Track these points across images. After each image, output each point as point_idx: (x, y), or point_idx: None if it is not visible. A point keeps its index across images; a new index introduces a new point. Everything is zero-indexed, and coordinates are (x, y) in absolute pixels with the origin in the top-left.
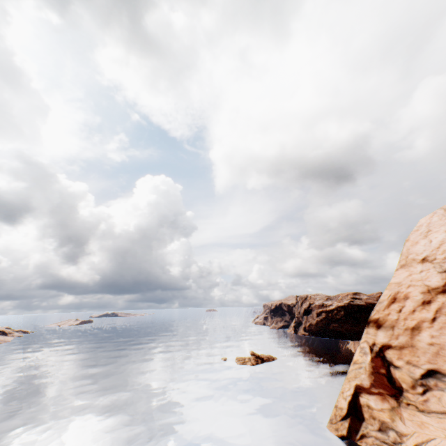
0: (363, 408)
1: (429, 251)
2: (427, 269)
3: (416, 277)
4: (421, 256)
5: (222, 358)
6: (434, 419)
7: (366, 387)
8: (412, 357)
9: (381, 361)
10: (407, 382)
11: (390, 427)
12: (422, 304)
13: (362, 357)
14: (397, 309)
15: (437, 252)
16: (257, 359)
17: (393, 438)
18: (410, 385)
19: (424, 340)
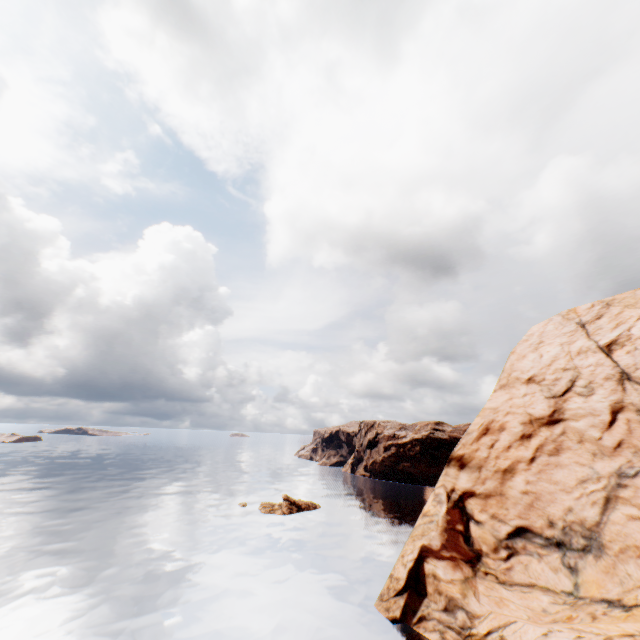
0: (427, 578)
1: (538, 369)
2: (533, 392)
3: (518, 402)
4: (527, 374)
5: (240, 503)
6: (517, 594)
7: (436, 549)
8: (499, 510)
9: (459, 513)
10: (489, 543)
11: (460, 606)
12: (521, 439)
13: (436, 508)
14: (489, 443)
15: (547, 371)
16: (292, 506)
17: (462, 621)
18: (492, 548)
19: (518, 487)
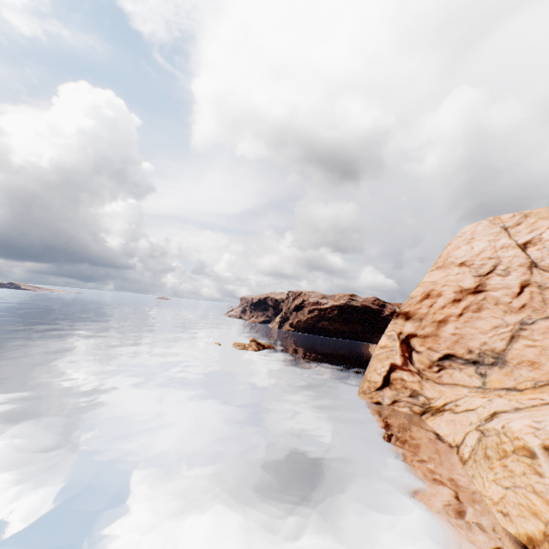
0: (396, 381)
1: (469, 257)
2: (463, 272)
3: (452, 279)
4: (460, 260)
5: (216, 343)
6: (448, 389)
7: (399, 365)
8: (433, 345)
9: (406, 347)
10: (425, 363)
11: (420, 394)
12: (453, 302)
13: (393, 343)
14: (429, 304)
15: (476, 259)
16: (259, 345)
17: (422, 401)
18: (427, 366)
19: (448, 331)
